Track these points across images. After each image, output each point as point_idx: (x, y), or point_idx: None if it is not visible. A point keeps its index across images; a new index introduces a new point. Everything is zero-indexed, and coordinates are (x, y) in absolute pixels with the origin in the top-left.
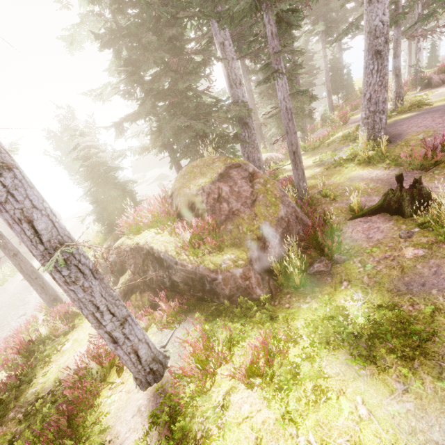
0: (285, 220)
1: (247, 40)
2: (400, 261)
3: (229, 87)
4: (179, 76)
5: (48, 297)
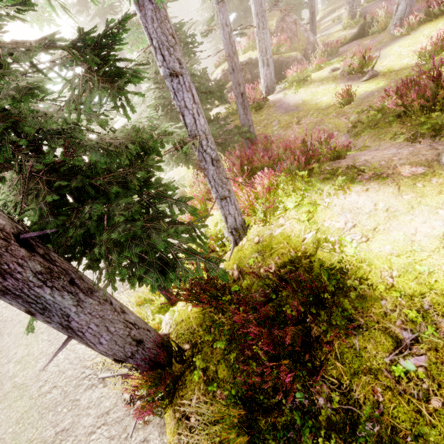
0: (313, 43)
1: None
2: (362, 45)
3: None
4: None
5: None
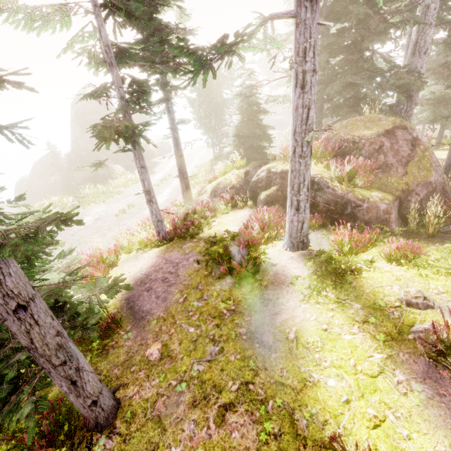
0: (433, 185)
1: (450, 5)
2: None
3: (409, 55)
4: (369, 34)
5: (187, 196)
